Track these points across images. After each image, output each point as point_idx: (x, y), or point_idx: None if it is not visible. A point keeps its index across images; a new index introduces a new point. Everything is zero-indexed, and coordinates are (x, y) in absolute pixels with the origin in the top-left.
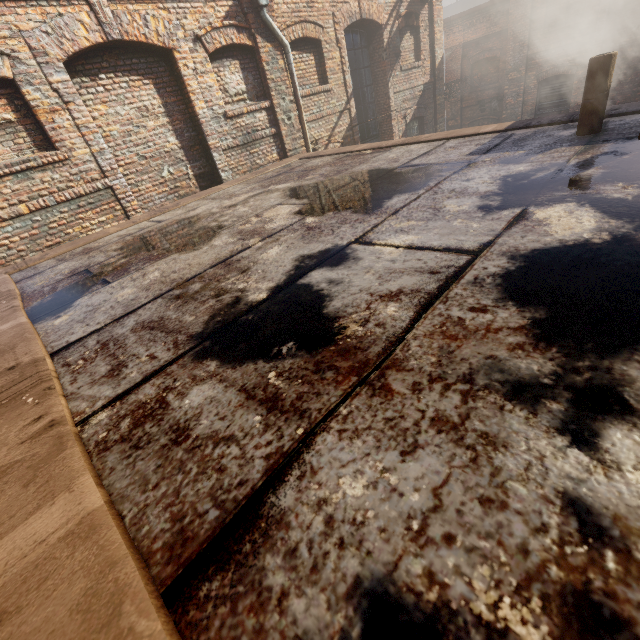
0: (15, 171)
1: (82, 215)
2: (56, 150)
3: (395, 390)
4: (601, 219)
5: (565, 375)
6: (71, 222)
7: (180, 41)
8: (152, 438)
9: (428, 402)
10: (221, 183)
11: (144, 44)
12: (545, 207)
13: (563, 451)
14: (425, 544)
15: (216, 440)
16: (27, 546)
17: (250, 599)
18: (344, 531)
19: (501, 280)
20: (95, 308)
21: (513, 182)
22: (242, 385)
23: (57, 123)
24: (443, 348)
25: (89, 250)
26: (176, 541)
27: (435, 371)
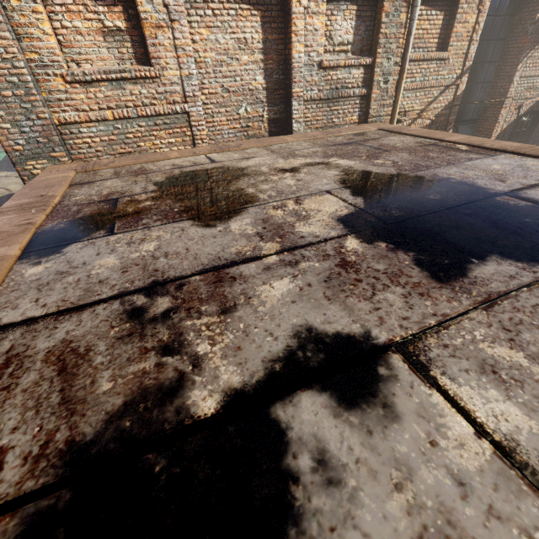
0: (111, 78)
1: (156, 132)
2: (151, 66)
3: None
4: None
5: None
6: (145, 136)
7: None
8: None
9: None
10: (290, 133)
11: None
12: None
13: None
14: None
15: None
16: None
17: None
18: None
19: None
20: (67, 271)
21: None
22: None
23: (158, 39)
24: None
25: (141, 172)
26: None
27: None
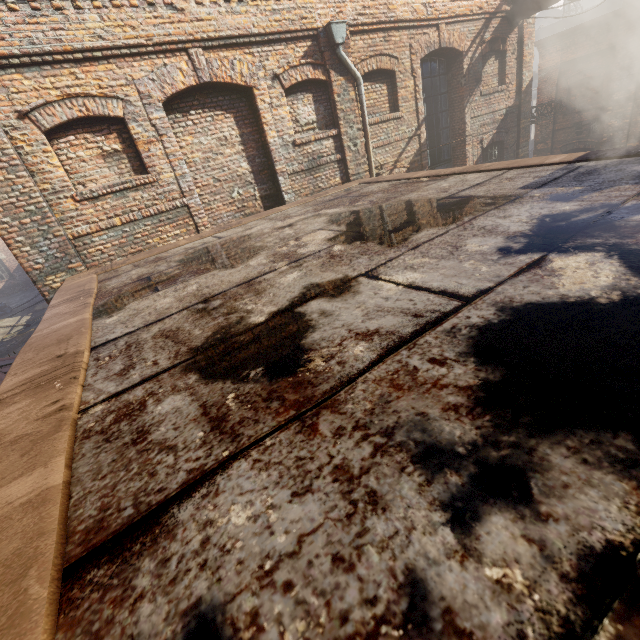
0: (115, 191)
1: (161, 228)
2: (148, 174)
3: (320, 431)
4: (622, 275)
5: (483, 447)
6: (152, 234)
7: (260, 80)
8: (121, 435)
9: (341, 449)
10: (283, 204)
11: (229, 84)
12: (567, 255)
13: (435, 527)
14: (266, 585)
15: (162, 447)
16: (1, 504)
17: (117, 592)
18: (211, 554)
19: (476, 333)
20: (138, 312)
21: (549, 223)
22: (205, 401)
23: (151, 152)
24: (383, 396)
25: (159, 259)
26: (94, 527)
27: (364, 419)
